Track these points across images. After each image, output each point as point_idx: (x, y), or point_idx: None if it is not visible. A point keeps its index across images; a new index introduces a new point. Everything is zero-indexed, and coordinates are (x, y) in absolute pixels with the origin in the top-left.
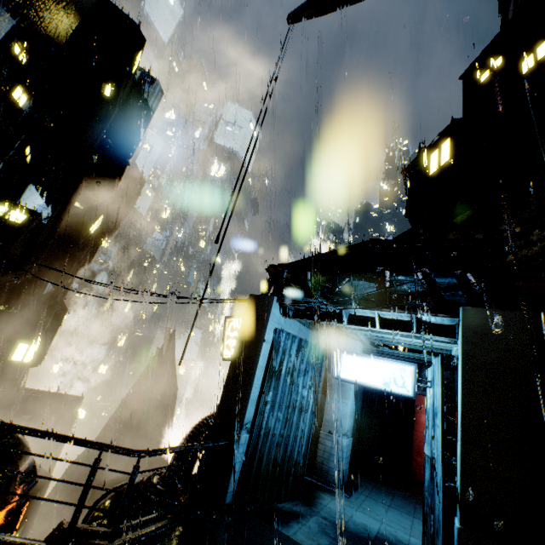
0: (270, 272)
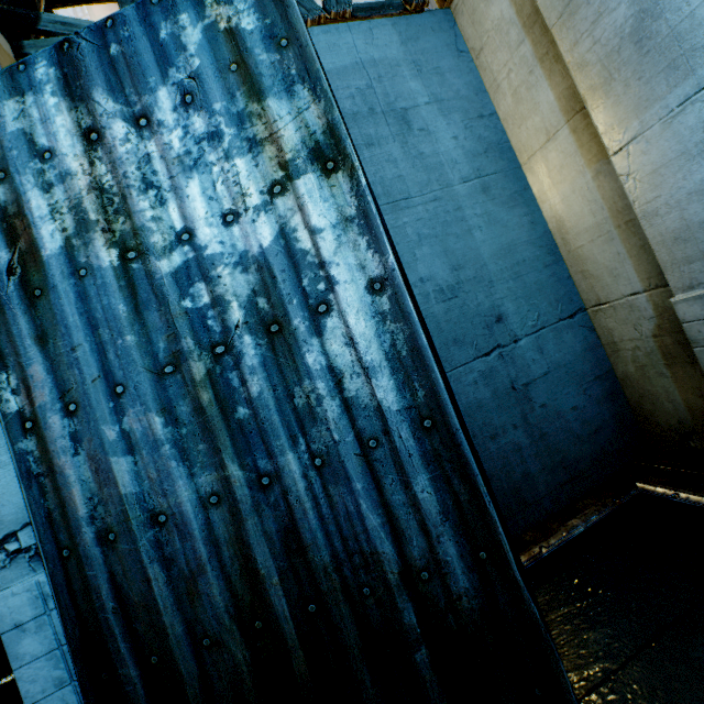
0: None
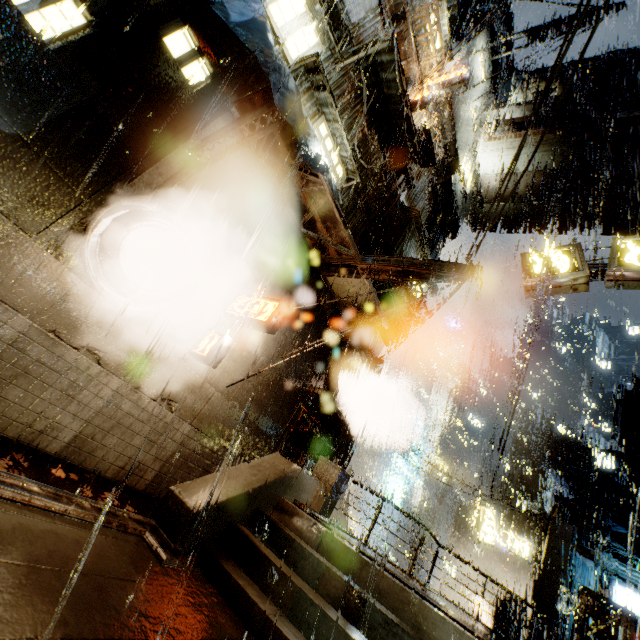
0: (560, 500)
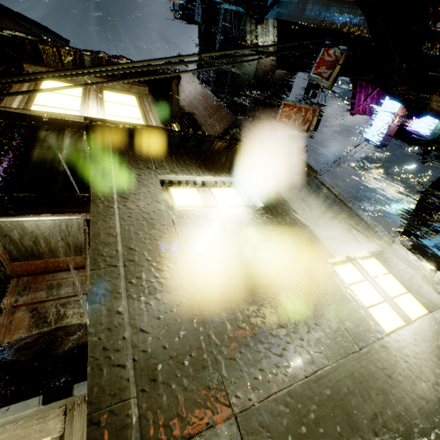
0: (404, 234)
